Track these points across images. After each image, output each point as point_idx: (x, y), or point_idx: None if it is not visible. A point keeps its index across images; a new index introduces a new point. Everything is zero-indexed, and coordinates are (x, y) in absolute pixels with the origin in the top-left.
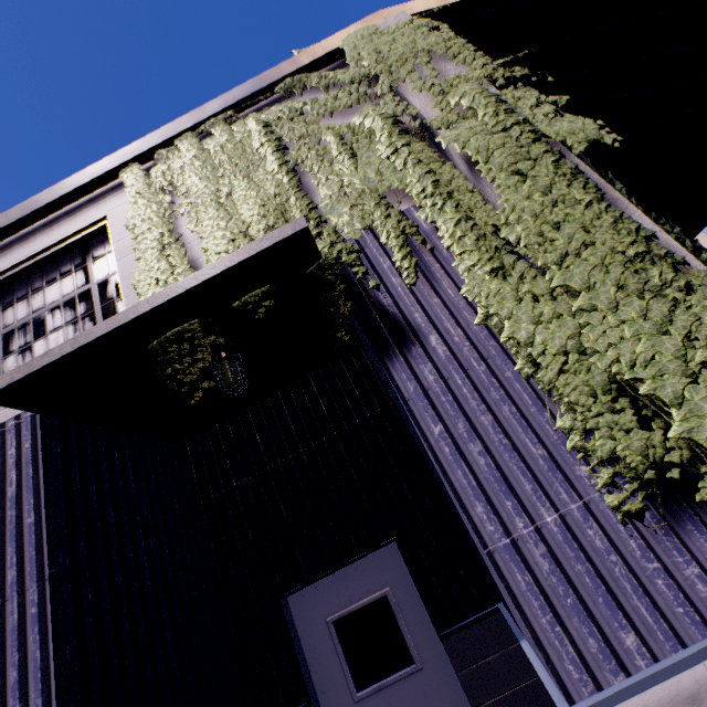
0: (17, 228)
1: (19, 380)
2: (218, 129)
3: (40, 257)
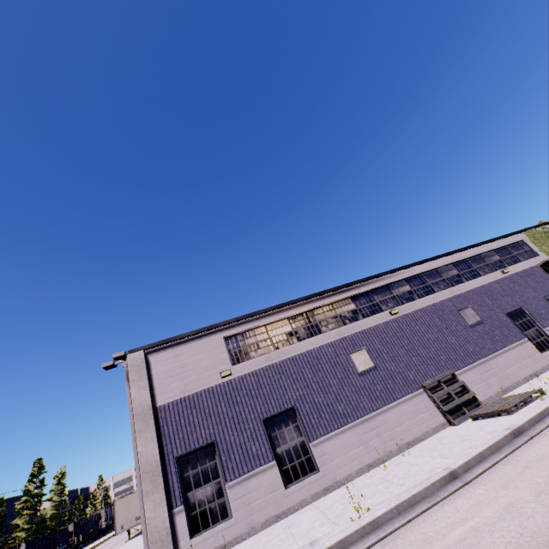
0: (506, 237)
1: (548, 260)
2: (535, 231)
3: (514, 243)
